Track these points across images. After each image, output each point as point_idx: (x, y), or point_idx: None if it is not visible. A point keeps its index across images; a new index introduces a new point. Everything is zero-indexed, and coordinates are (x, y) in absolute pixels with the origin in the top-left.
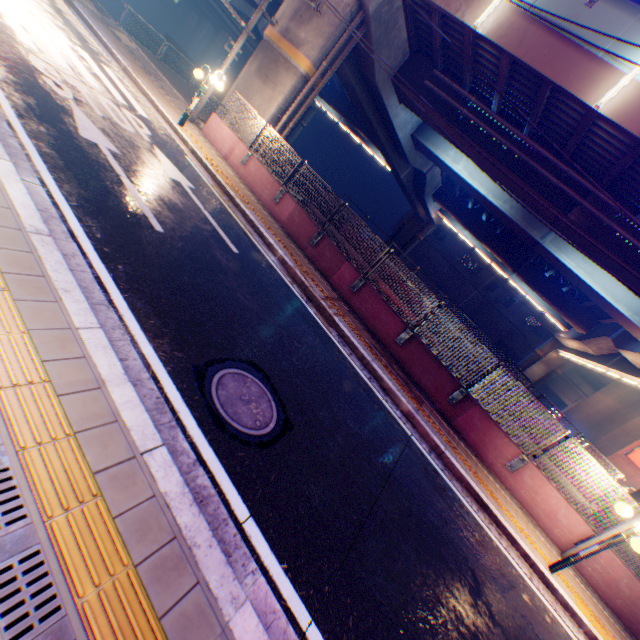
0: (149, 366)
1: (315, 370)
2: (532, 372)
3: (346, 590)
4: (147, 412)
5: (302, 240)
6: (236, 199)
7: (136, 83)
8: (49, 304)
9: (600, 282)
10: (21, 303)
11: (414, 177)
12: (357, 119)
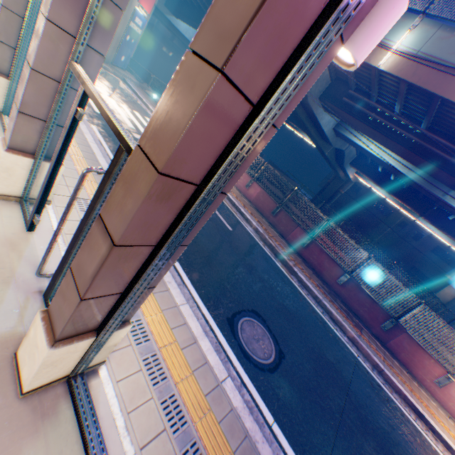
0: (206, 321)
1: (287, 311)
2: (443, 293)
3: None
4: (216, 355)
5: (264, 212)
6: None
7: None
8: (163, 292)
9: None
10: (154, 294)
11: (334, 152)
12: (289, 116)
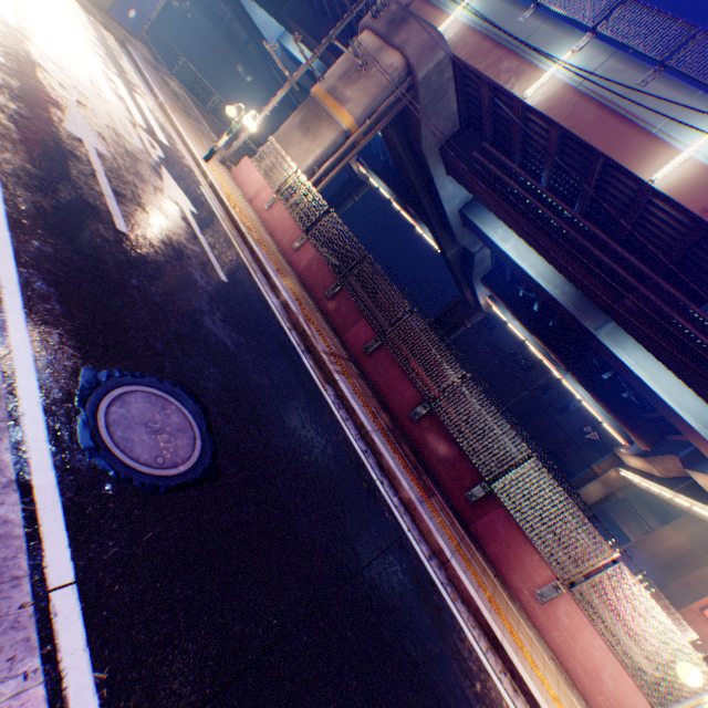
0: (7, 349)
1: (285, 422)
2: (588, 492)
3: None
4: None
5: (318, 291)
6: (247, 235)
7: (169, 117)
8: None
9: (663, 385)
10: None
11: (462, 257)
12: (408, 196)
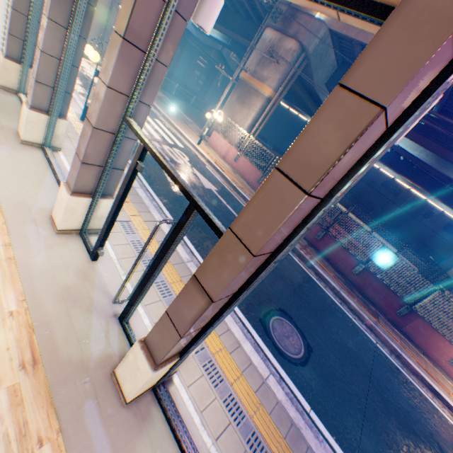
0: (242, 324)
1: (309, 305)
2: None
3: (365, 452)
4: (257, 355)
5: None
6: (236, 188)
7: (169, 123)
8: None
9: None
10: None
11: None
12: (293, 100)
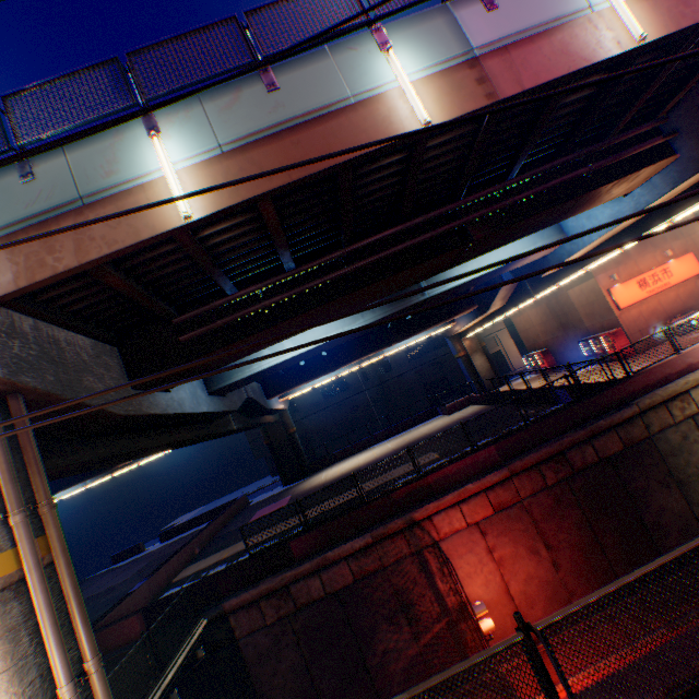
0: None
1: None
2: (481, 365)
3: None
4: None
5: None
6: None
7: None
8: None
9: (491, 260)
10: None
11: (239, 411)
12: None
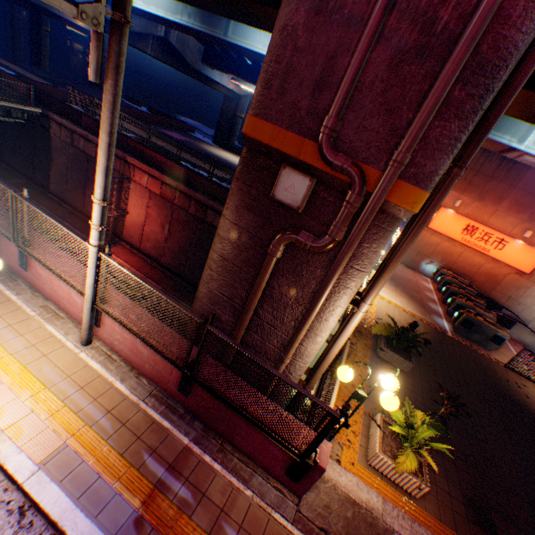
0: None
1: None
2: None
3: None
4: None
5: None
6: None
7: None
8: None
9: None
10: None
11: (168, 49)
12: None
